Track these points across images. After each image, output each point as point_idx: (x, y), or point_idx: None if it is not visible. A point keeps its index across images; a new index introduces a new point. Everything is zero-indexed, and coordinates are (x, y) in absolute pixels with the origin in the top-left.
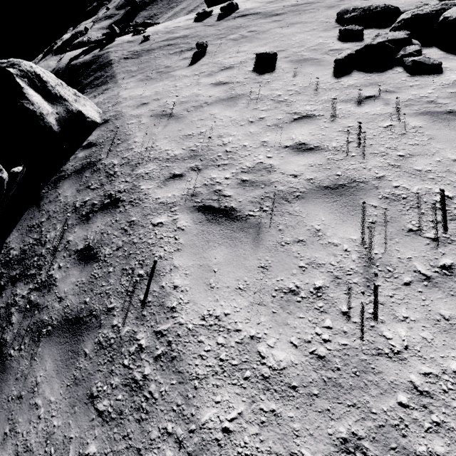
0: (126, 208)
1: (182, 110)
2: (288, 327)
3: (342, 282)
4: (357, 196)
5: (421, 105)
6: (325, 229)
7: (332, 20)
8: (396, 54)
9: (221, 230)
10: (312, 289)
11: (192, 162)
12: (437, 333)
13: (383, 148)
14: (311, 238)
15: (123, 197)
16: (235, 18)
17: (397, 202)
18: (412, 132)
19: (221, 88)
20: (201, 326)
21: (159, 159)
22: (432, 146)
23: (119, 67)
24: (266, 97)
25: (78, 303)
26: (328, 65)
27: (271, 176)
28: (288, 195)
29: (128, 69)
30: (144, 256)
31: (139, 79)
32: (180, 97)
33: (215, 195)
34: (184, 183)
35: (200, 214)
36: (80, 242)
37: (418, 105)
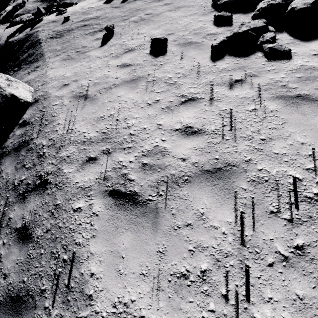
0: (53, 191)
1: (96, 92)
2: (181, 312)
3: (221, 265)
4: (231, 179)
5: (276, 89)
6: (207, 213)
7: (208, 4)
8: (257, 39)
9: (127, 215)
10: (199, 273)
11: (104, 145)
12: (294, 312)
13: (250, 132)
14: (197, 221)
15: (50, 179)
16: (135, 0)
17: (261, 185)
18: (270, 116)
19: (126, 70)
20: (113, 314)
21: (78, 142)
22: (285, 130)
23: (46, 46)
24: (160, 79)
25: (18, 282)
26: (206, 49)
27: (165, 159)
28: (179, 179)
29: (53, 48)
30: (67, 241)
31: (62, 58)
32: (94, 79)
33: (122, 179)
34: (98, 167)
35: (110, 199)
36: (18, 221)
37: (274, 89)
